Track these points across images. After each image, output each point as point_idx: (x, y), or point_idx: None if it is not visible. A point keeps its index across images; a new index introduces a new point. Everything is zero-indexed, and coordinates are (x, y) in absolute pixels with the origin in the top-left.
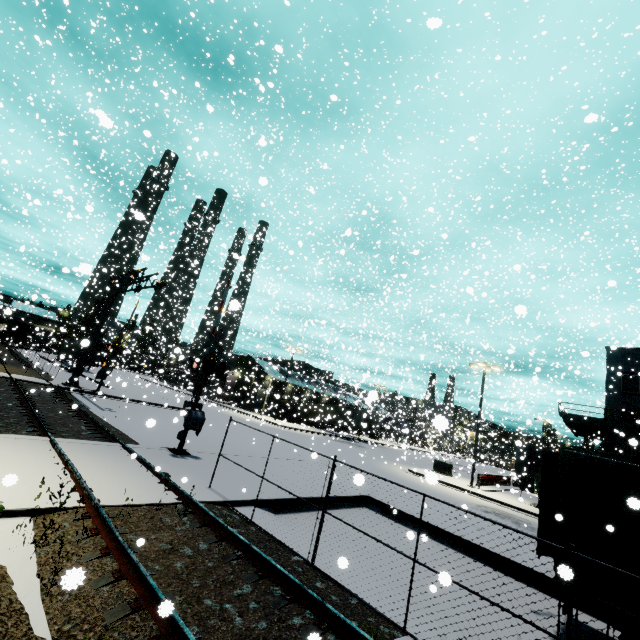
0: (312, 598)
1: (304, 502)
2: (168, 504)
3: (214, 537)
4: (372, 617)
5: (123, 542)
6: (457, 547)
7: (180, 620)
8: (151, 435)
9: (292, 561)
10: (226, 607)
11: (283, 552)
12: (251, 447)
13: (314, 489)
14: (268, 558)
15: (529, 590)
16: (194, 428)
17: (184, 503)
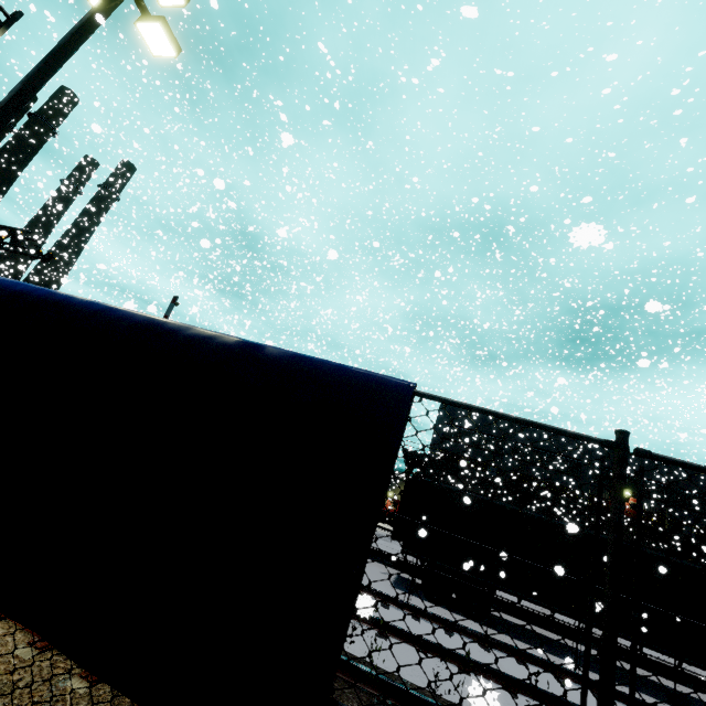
0: None
1: None
2: None
3: None
4: None
5: None
6: None
7: None
8: None
9: None
10: None
11: None
12: None
13: None
14: None
15: (378, 564)
16: None
17: None
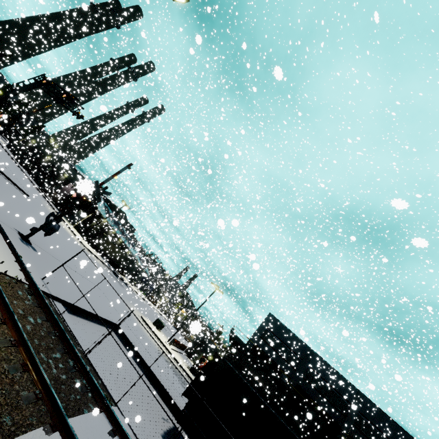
0: (88, 374)
1: (86, 313)
2: (20, 281)
3: (45, 317)
4: (106, 392)
5: (8, 302)
6: (146, 374)
7: (38, 361)
8: (3, 209)
9: (78, 349)
10: (50, 361)
11: (74, 341)
12: (63, 253)
13: (94, 307)
14: (73, 344)
15: (166, 408)
16: (47, 232)
17: (30, 285)
